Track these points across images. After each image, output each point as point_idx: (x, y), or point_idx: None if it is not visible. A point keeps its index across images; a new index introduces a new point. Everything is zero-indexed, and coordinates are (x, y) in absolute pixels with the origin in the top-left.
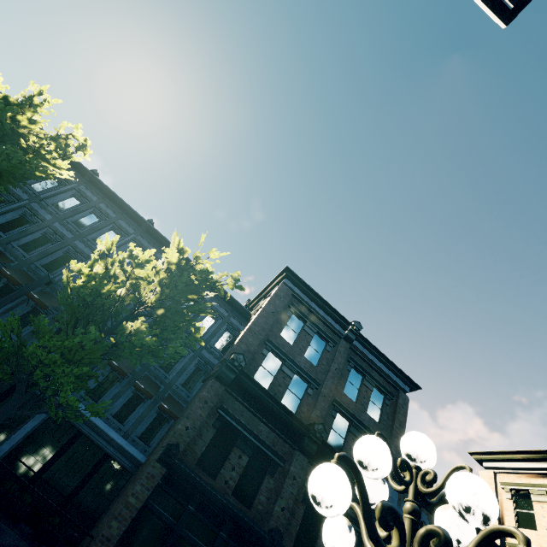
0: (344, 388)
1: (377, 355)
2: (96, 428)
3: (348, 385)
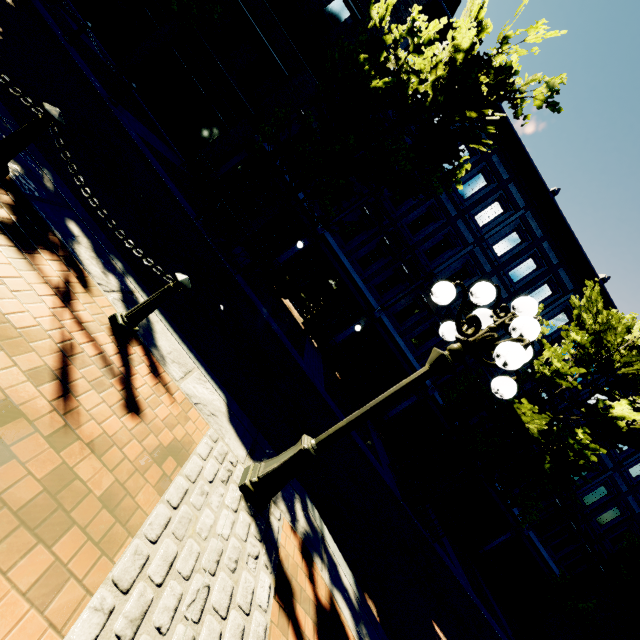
0: None
1: None
2: (541, 556)
3: None
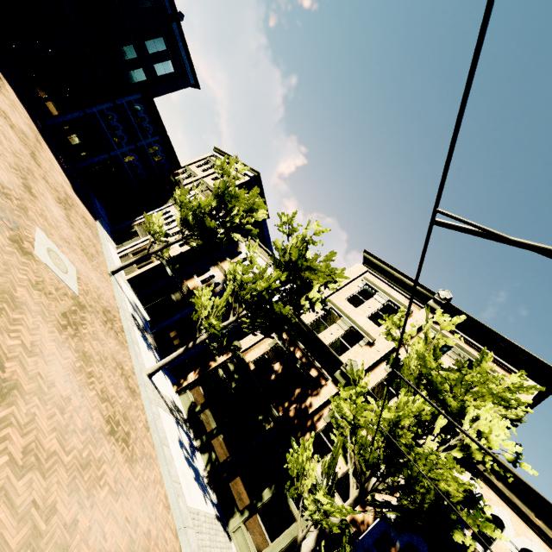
0: (148, 41)
1: (185, 48)
2: None
3: (152, 42)
